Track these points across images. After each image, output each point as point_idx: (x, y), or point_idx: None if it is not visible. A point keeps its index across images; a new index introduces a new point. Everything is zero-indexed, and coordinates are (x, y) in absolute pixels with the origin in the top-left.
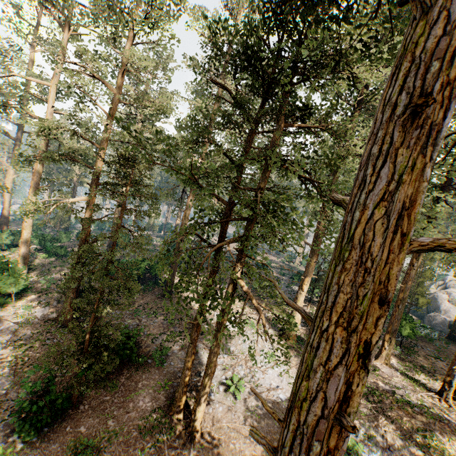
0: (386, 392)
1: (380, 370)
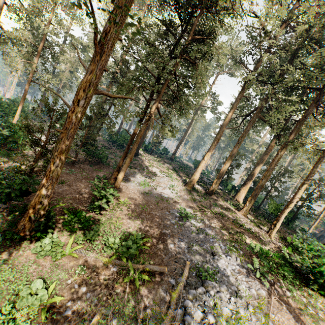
0: (230, 219)
1: (236, 214)
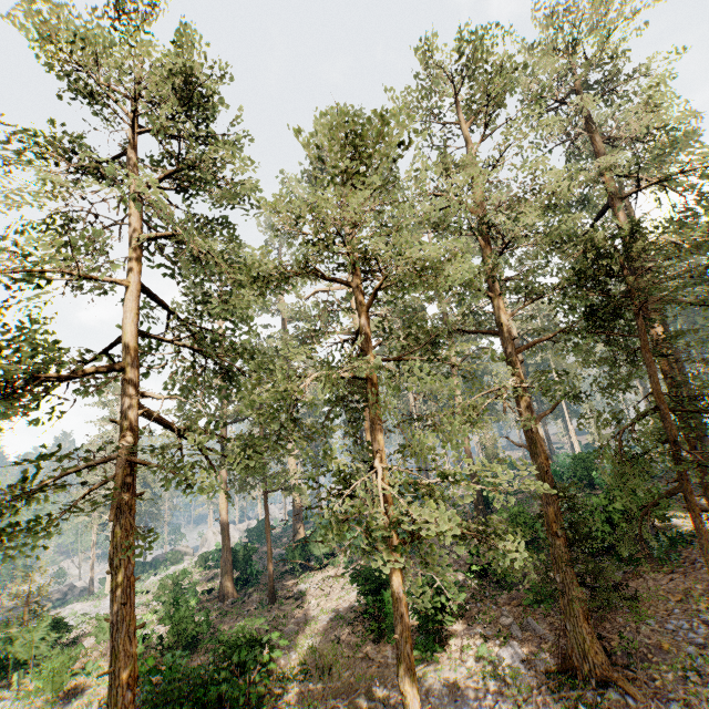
0: None
1: None
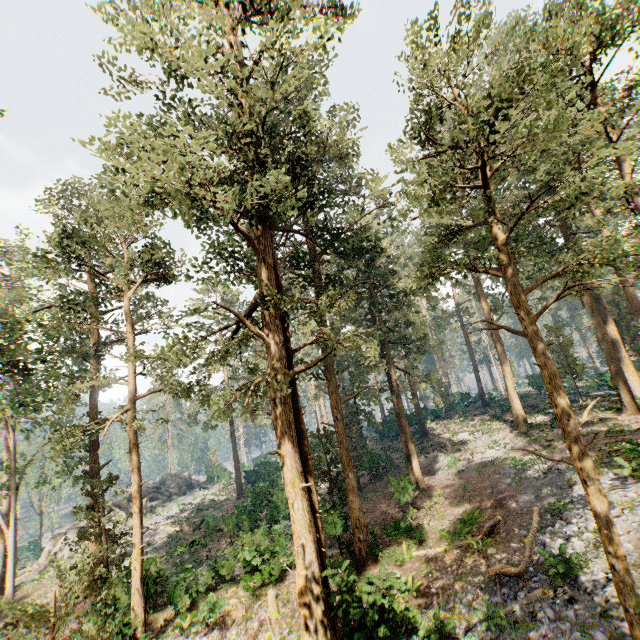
0: (602, 432)
1: (614, 419)
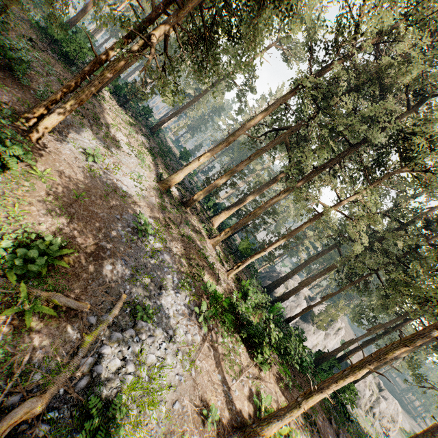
0: (197, 246)
1: (206, 242)
